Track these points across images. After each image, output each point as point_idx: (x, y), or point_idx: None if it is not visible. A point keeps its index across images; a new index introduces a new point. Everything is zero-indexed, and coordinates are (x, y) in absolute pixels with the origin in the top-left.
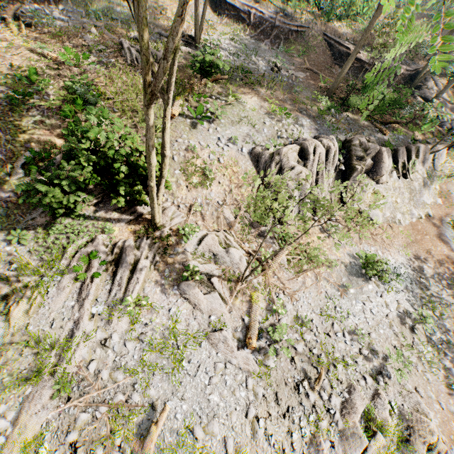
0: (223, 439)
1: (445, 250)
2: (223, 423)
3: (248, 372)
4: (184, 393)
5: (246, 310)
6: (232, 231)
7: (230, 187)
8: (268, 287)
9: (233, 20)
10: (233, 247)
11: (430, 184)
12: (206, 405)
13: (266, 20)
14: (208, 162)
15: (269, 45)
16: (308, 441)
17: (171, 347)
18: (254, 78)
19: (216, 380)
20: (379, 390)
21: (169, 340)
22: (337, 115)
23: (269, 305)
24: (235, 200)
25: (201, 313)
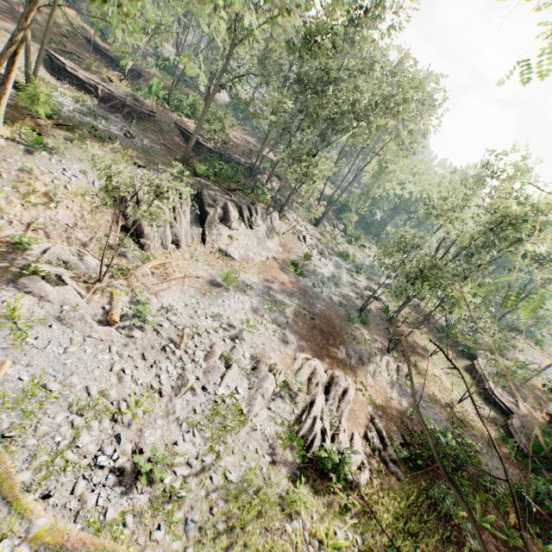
0: (84, 388)
1: (287, 277)
2: (84, 377)
3: (112, 342)
4: (32, 361)
5: (107, 302)
6: (87, 248)
7: (82, 213)
8: (131, 287)
9: (78, 89)
10: (88, 256)
11: (273, 237)
12: (62, 367)
13: (116, 98)
14: (52, 186)
15: (121, 118)
16: (175, 379)
17: (9, 329)
18: (105, 136)
19: (74, 349)
20: (235, 345)
21: (7, 324)
22: (190, 177)
23: (133, 300)
24: (90, 226)
25: (50, 304)
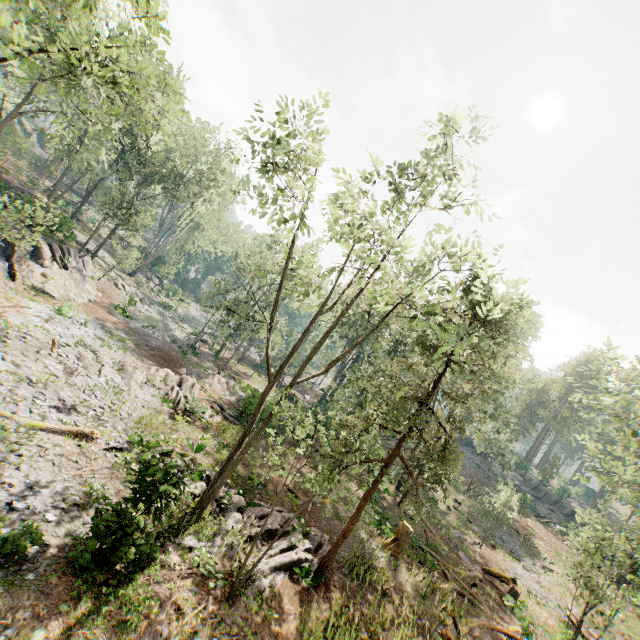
0: None
1: (116, 318)
2: None
3: None
4: None
5: None
6: None
7: None
8: None
9: None
10: None
11: (89, 281)
12: None
13: None
14: None
15: None
16: (63, 370)
17: None
18: None
19: None
20: (99, 355)
21: None
22: None
23: None
24: None
25: None
